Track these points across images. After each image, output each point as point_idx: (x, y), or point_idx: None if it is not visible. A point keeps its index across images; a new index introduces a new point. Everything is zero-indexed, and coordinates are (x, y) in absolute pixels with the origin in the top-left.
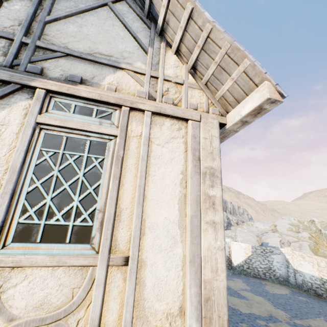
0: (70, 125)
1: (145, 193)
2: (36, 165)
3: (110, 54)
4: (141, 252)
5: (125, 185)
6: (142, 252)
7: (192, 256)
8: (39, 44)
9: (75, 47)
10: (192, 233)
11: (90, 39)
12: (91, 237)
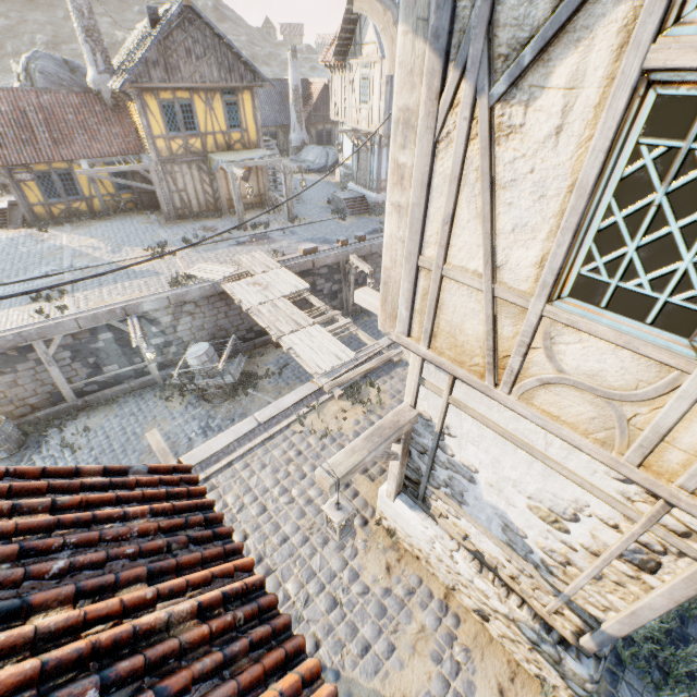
0: None
1: None
2: (620, 179)
3: None
4: None
5: None
6: None
7: None
8: None
9: None
10: None
11: None
12: (695, 331)
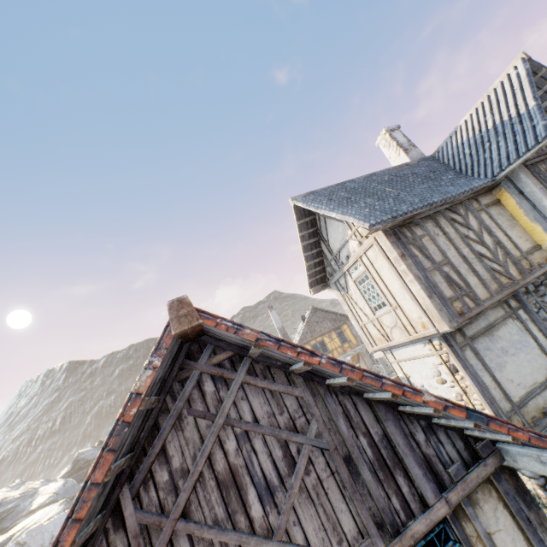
0: (357, 277)
1: (385, 284)
2: (363, 292)
3: (342, 238)
4: (398, 303)
5: (380, 284)
6: (398, 303)
7: (411, 297)
8: (335, 255)
9: (338, 246)
10: (405, 289)
11: (336, 238)
12: (386, 304)
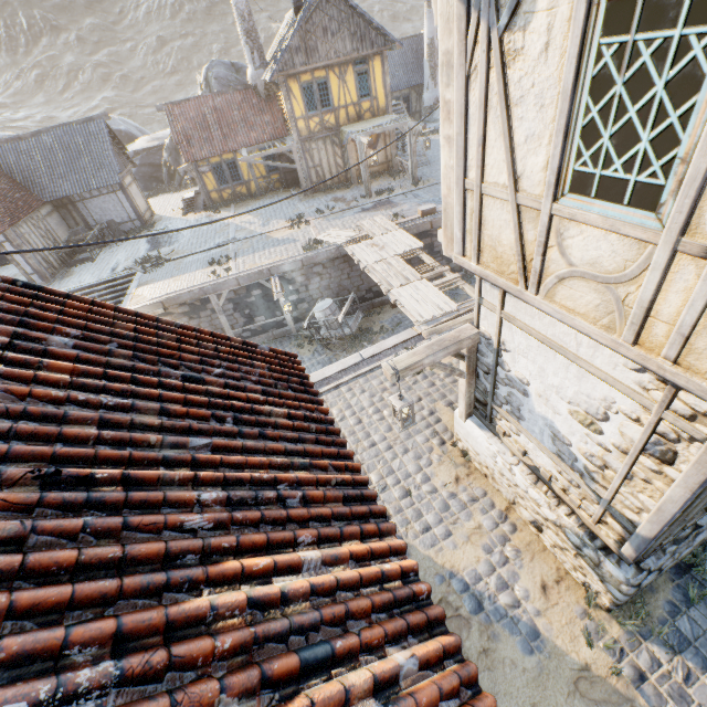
0: None
1: None
2: (591, 79)
3: None
4: None
5: None
6: None
7: None
8: None
9: None
10: None
11: None
12: (658, 204)
